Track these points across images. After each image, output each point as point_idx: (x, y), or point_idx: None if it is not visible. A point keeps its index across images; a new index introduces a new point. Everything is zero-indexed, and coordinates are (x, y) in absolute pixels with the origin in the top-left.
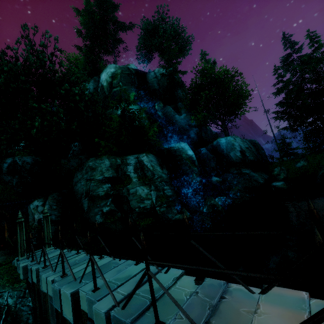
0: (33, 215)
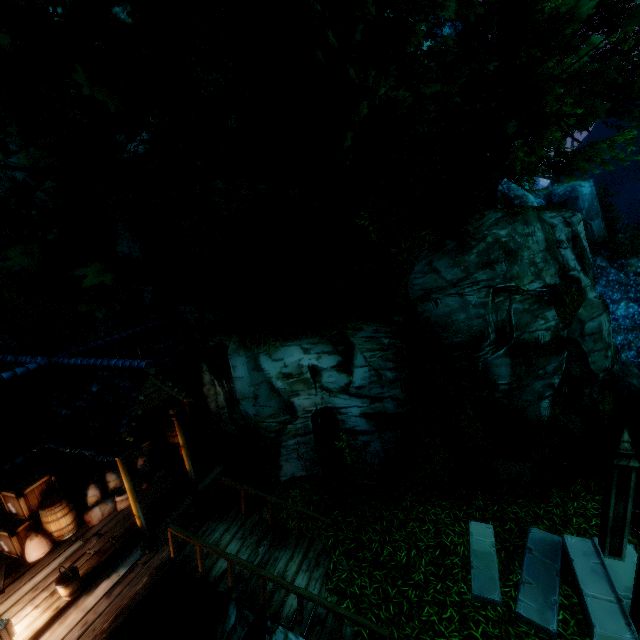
0: (284, 397)
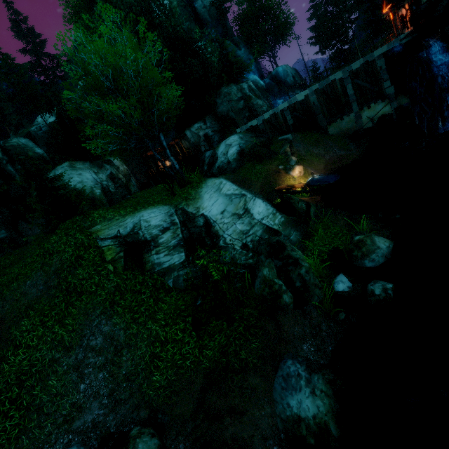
0: (197, 134)
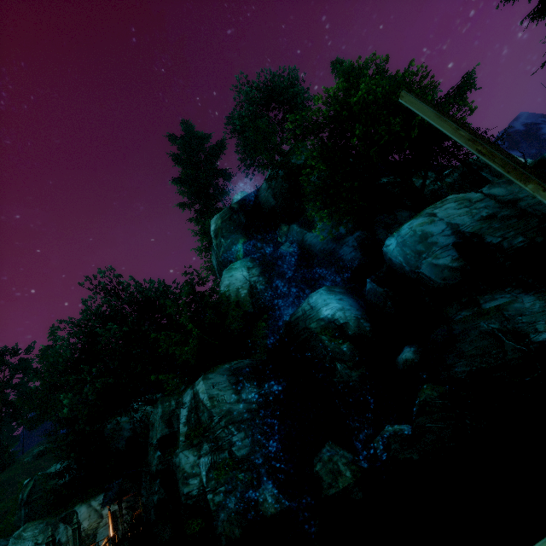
0: None
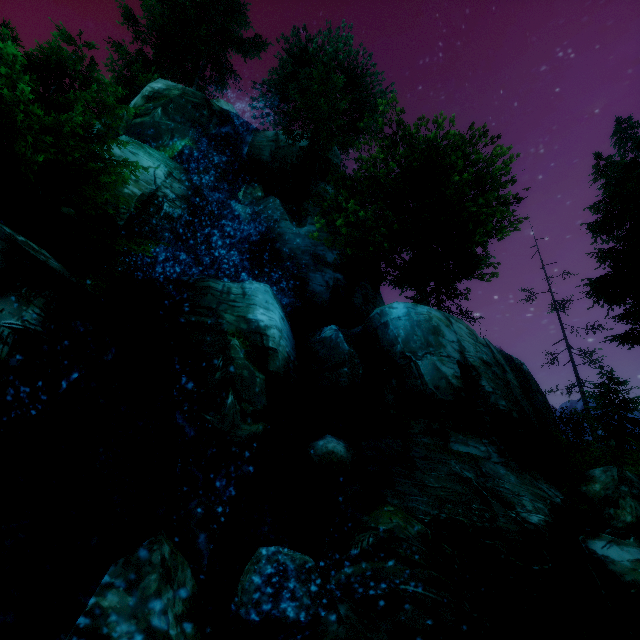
0: None
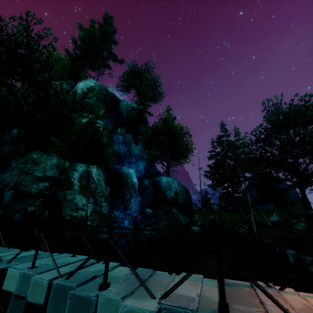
0: None
